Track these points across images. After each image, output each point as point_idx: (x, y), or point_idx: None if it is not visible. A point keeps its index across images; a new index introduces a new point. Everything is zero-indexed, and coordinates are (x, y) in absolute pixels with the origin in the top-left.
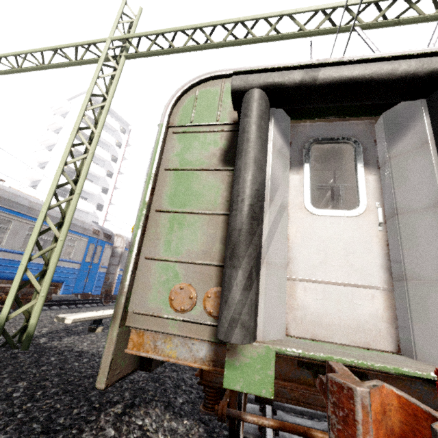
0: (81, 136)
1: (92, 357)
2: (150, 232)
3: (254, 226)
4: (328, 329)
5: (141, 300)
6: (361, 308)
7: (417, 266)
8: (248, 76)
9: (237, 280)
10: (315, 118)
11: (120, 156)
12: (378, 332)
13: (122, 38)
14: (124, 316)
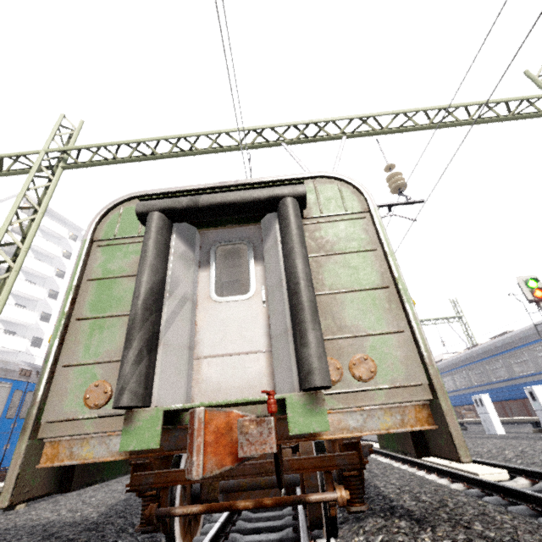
0: (2, 253)
1: (4, 532)
2: (69, 340)
3: (146, 315)
4: (226, 393)
5: (56, 408)
6: (250, 370)
7: (275, 327)
8: (149, 202)
9: (127, 358)
10: (218, 227)
11: (69, 269)
12: (261, 386)
13: (59, 150)
14: (35, 428)
